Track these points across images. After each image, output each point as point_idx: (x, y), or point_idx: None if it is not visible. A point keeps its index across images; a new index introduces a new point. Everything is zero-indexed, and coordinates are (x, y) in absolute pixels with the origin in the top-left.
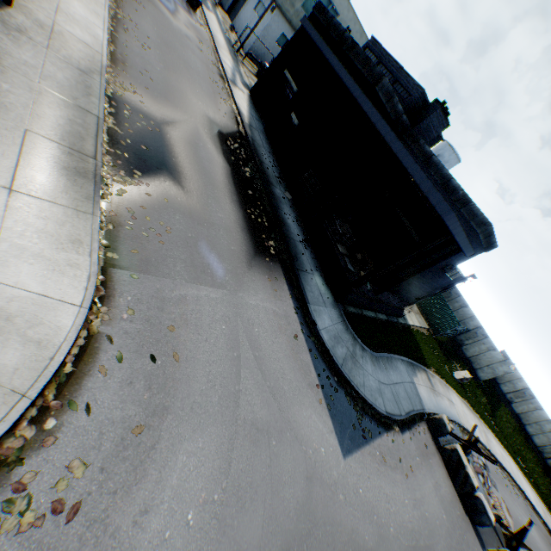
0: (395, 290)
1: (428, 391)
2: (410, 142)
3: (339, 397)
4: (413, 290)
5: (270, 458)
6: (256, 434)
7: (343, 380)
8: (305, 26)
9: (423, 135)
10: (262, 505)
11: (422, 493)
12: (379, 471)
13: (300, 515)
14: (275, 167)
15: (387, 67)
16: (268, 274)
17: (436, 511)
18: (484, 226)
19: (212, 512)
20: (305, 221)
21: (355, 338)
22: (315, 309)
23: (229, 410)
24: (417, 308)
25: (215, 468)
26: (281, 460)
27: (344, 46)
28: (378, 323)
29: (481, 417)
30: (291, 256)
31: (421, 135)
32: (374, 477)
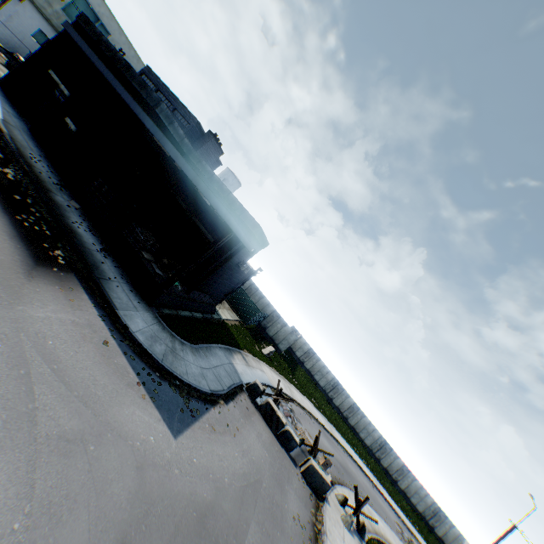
0: (205, 289)
1: (244, 367)
2: (195, 162)
3: (164, 389)
4: (220, 287)
5: (90, 463)
6: (68, 445)
7: (166, 374)
8: (69, 31)
9: (205, 158)
10: (86, 511)
11: (248, 444)
12: (210, 439)
13: (135, 502)
14: (53, 173)
15: (166, 96)
16: (59, 284)
17: (261, 453)
18: (257, 228)
19: (14, 543)
20: (101, 231)
21: (174, 335)
22: (126, 314)
23: (23, 431)
24: (229, 305)
25: (12, 497)
26: (104, 461)
27: (119, 65)
28: (195, 320)
29: (286, 378)
30: (88, 265)
31: (204, 158)
32: (206, 445)
